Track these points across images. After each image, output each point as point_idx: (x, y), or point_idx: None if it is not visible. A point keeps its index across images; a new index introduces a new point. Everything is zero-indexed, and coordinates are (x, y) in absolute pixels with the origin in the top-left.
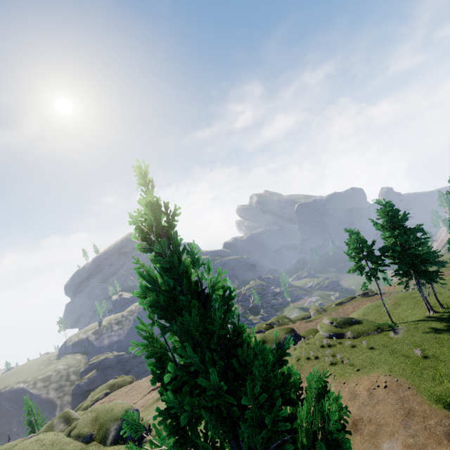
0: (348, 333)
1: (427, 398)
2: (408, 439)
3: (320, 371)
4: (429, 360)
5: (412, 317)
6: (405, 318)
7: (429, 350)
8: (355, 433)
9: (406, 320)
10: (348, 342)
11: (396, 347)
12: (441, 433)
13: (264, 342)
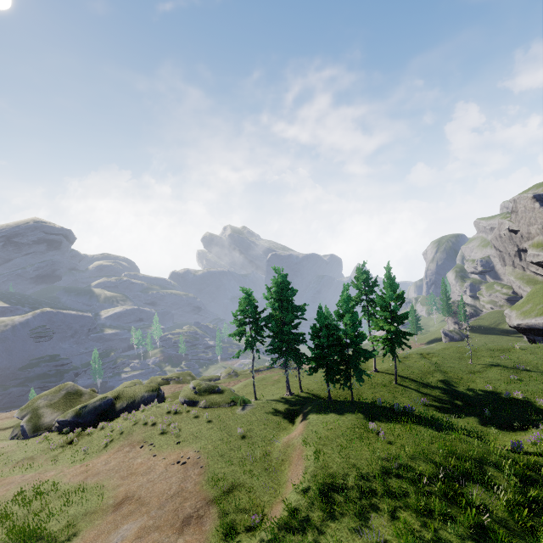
0: (201, 402)
1: (207, 478)
2: (149, 521)
3: (146, 440)
4: (243, 440)
5: (274, 396)
6: (270, 395)
7: (253, 431)
8: (113, 512)
9: (267, 397)
10: (194, 411)
11: (230, 424)
12: (184, 515)
13: (118, 398)
